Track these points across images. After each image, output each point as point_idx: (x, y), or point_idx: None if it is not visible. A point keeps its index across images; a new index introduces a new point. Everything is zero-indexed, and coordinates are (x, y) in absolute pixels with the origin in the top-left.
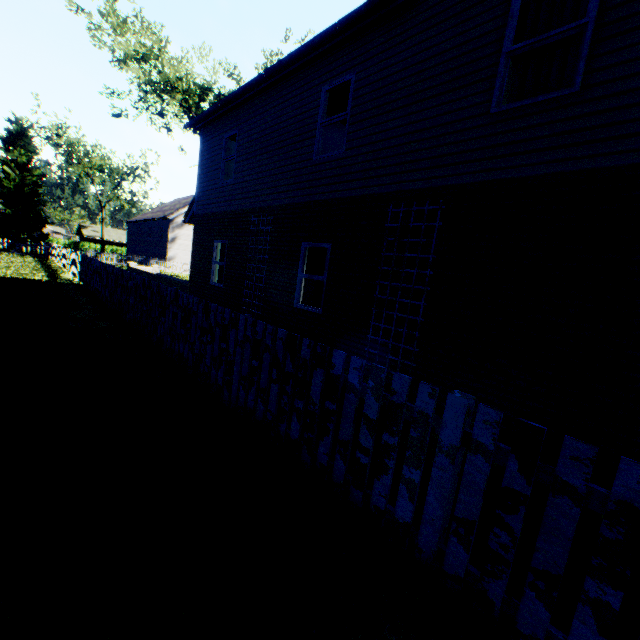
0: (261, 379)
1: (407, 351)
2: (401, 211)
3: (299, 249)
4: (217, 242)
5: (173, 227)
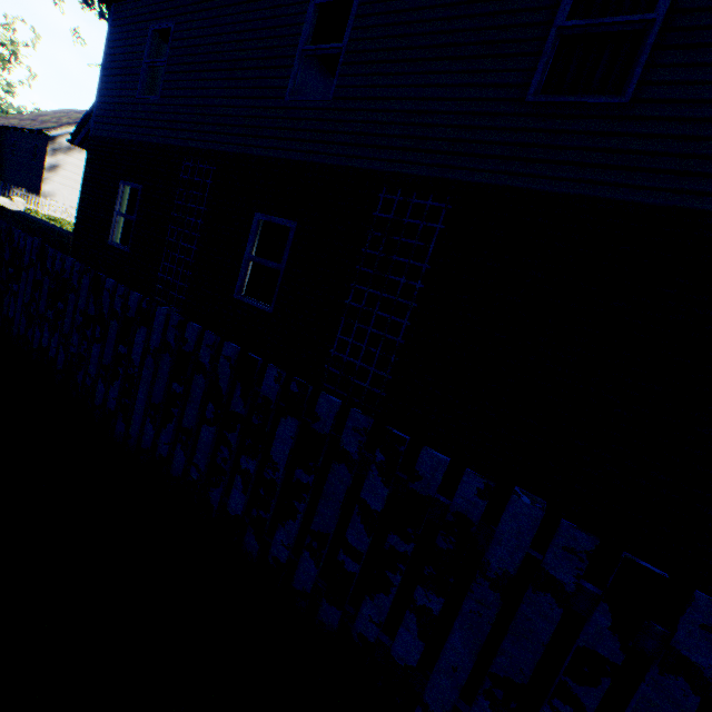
0: (185, 414)
1: (378, 377)
2: (396, 200)
3: (250, 221)
4: (125, 184)
5: (54, 149)
